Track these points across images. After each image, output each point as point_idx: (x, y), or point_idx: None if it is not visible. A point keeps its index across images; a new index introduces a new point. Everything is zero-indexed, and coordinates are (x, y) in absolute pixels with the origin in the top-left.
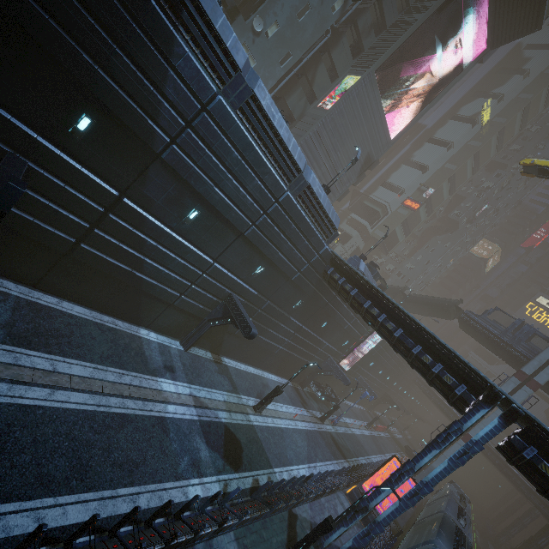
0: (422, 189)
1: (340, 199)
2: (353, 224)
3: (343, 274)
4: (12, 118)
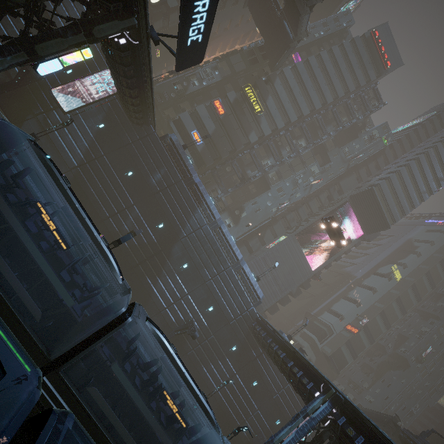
0: (359, 318)
1: (285, 305)
2: (306, 338)
3: (261, 325)
4: (144, 221)
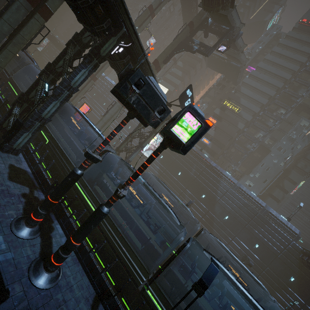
0: None
1: None
2: None
3: (307, 255)
4: (193, 196)
